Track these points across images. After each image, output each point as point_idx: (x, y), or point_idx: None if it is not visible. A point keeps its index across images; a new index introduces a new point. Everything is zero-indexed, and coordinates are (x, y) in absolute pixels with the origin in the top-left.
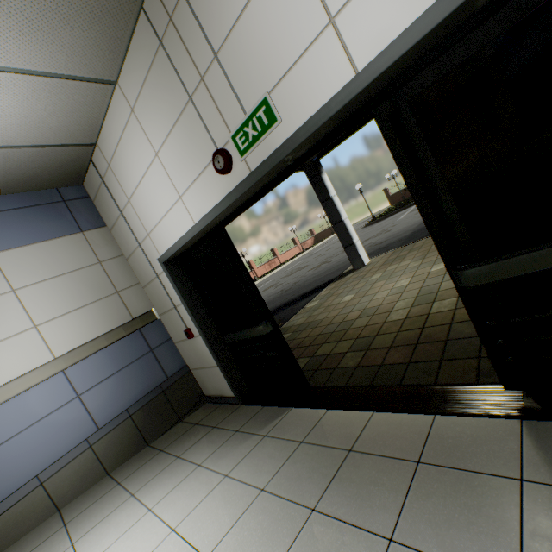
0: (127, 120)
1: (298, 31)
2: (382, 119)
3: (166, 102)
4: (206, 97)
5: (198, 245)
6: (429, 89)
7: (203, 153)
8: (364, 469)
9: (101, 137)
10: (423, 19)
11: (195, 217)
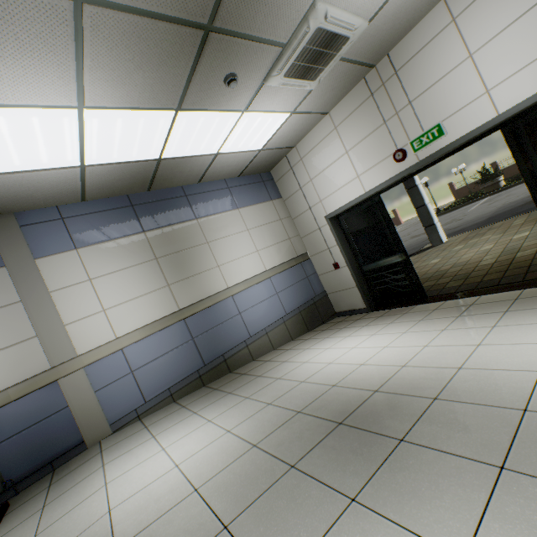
0: (328, 133)
1: (467, 95)
2: (506, 133)
3: (365, 124)
4: (397, 122)
5: (355, 207)
6: (535, 120)
7: (385, 151)
8: (483, 306)
9: (301, 143)
10: (536, 95)
11: (366, 188)
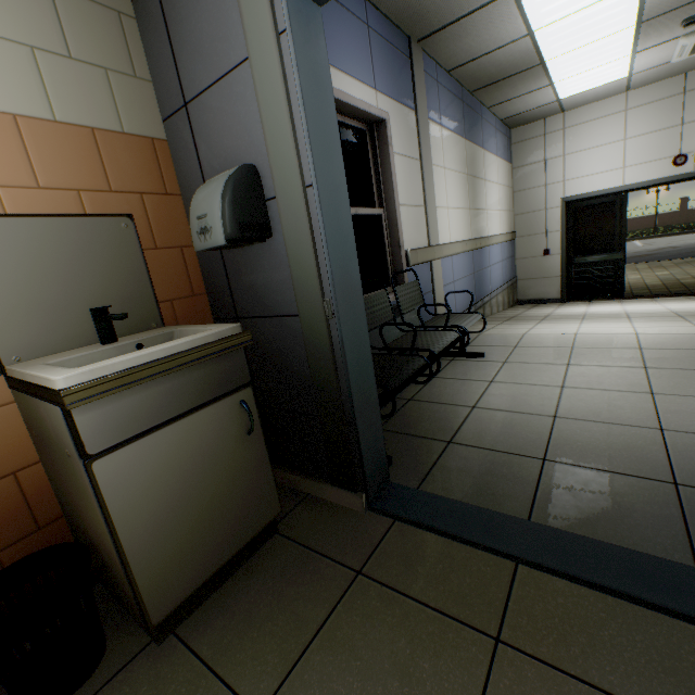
0: (614, 113)
1: None
2: None
3: (661, 119)
4: (693, 129)
5: (595, 198)
6: None
7: (666, 152)
8: None
9: (573, 111)
10: None
11: (626, 182)
